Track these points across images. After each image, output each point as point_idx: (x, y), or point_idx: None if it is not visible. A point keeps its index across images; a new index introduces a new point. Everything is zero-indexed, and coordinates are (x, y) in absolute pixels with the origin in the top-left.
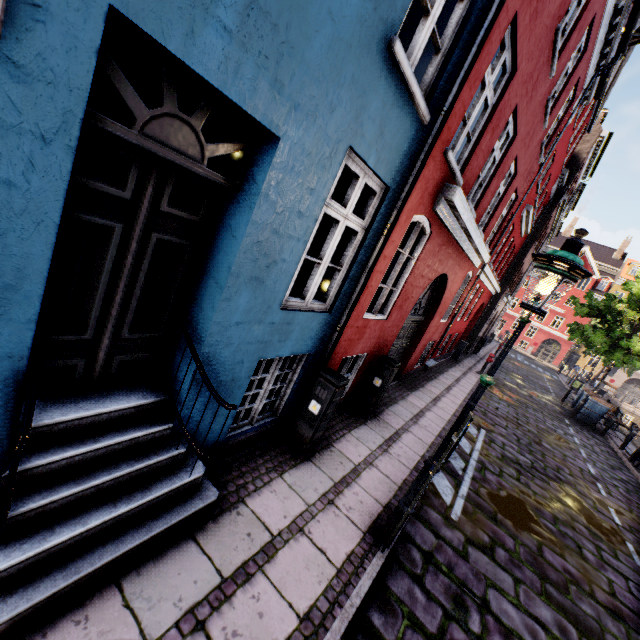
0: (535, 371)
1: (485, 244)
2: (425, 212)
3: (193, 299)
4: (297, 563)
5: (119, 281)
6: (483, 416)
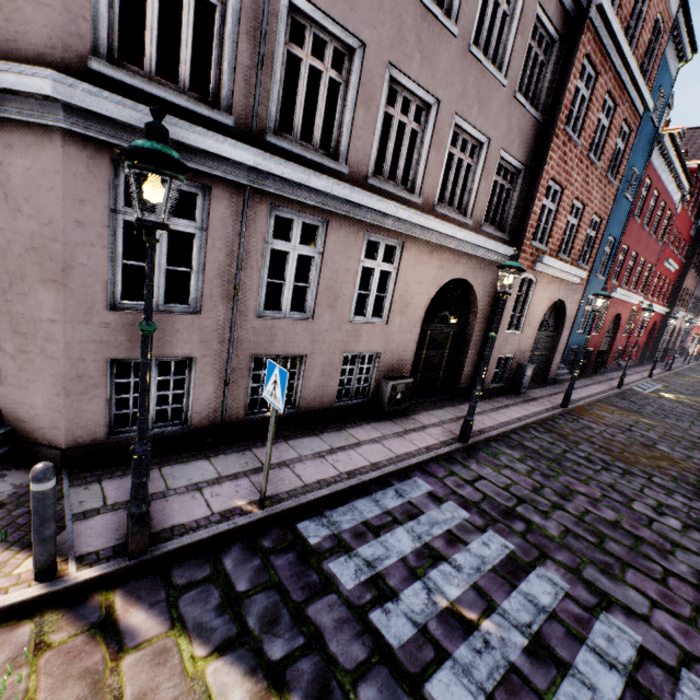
0: None
1: (638, 293)
2: None
3: None
4: (597, 387)
5: None
6: (662, 382)
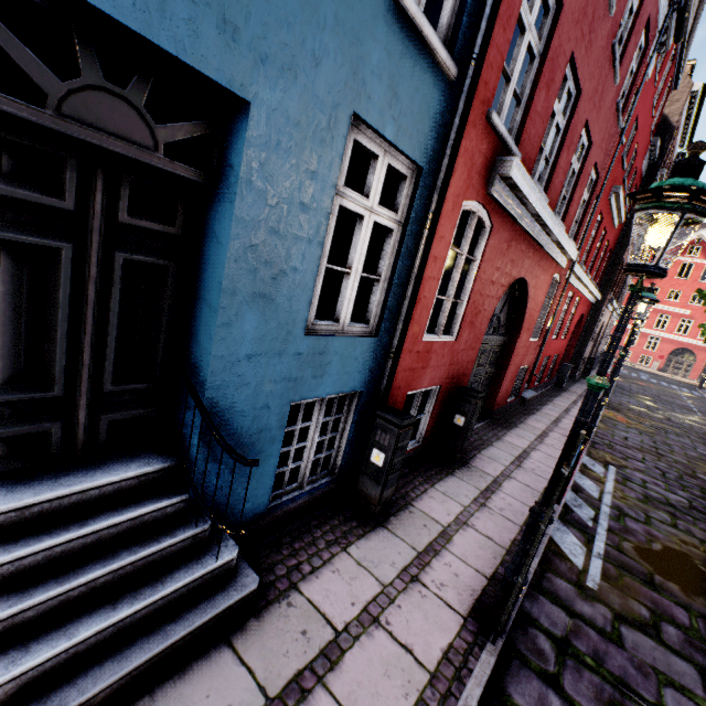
0: (668, 389)
1: (568, 237)
2: (478, 197)
3: (189, 334)
4: (372, 669)
5: (84, 318)
6: (609, 449)
